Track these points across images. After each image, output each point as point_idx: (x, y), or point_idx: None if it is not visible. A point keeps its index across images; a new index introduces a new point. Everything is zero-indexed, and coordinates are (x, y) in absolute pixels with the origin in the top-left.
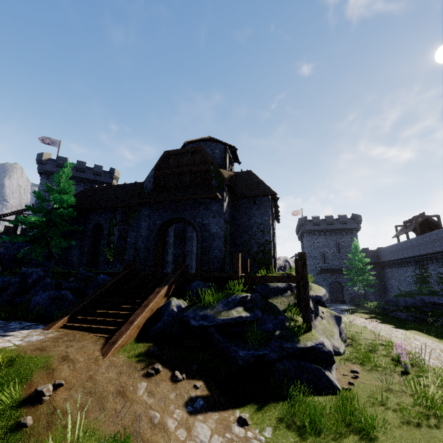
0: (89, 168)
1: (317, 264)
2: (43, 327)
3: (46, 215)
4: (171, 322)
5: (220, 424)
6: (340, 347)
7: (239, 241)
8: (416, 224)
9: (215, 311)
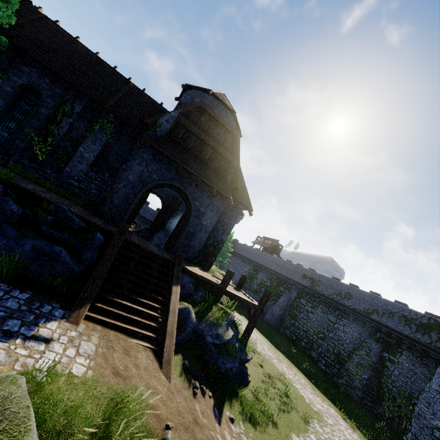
0: None
1: None
2: (57, 311)
3: None
4: (190, 332)
5: (228, 427)
6: None
7: None
8: (271, 245)
9: (223, 331)
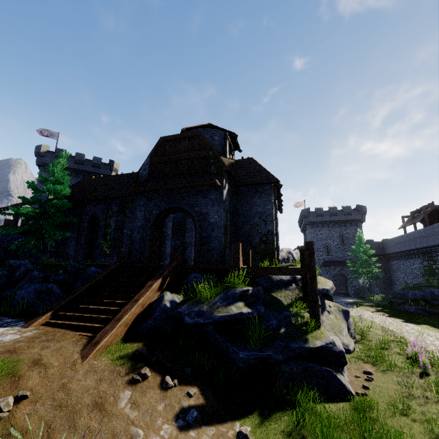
0: (88, 160)
1: (320, 256)
2: (24, 324)
3: (41, 207)
4: (163, 319)
5: None
6: (349, 344)
7: (240, 231)
8: (424, 214)
9: (212, 306)
